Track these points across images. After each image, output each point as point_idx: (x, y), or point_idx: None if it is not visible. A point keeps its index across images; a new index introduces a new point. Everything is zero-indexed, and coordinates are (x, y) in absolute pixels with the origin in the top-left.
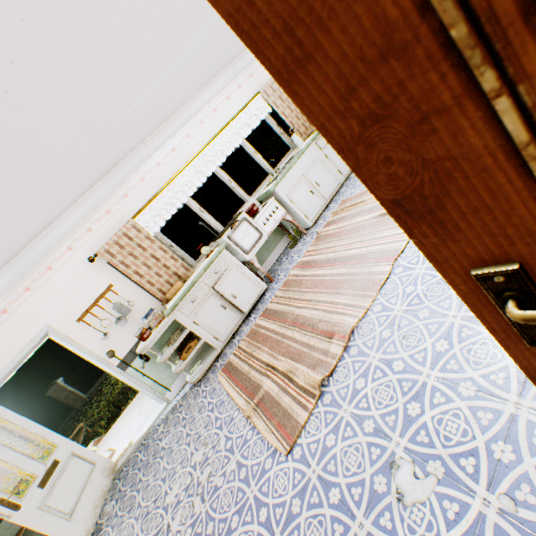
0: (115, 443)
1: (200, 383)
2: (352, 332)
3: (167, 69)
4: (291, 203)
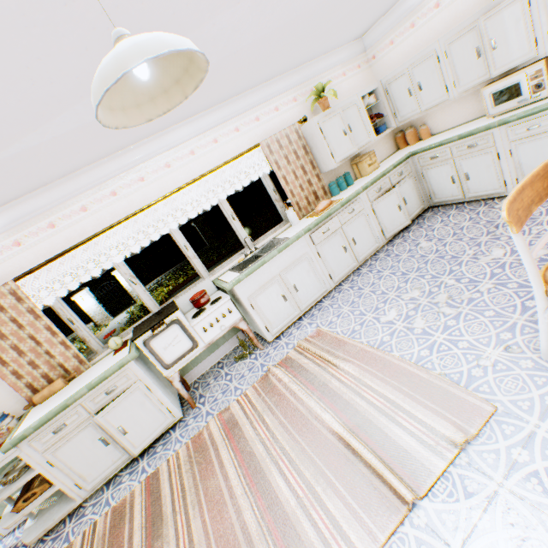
0: None
1: (35, 545)
2: None
3: (84, 108)
4: (251, 307)
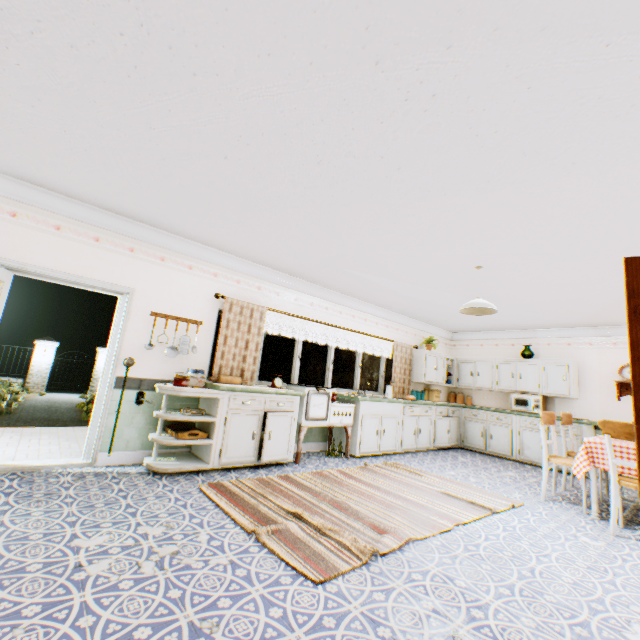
0: None
1: (161, 476)
2: (407, 542)
3: (390, 281)
4: (361, 422)
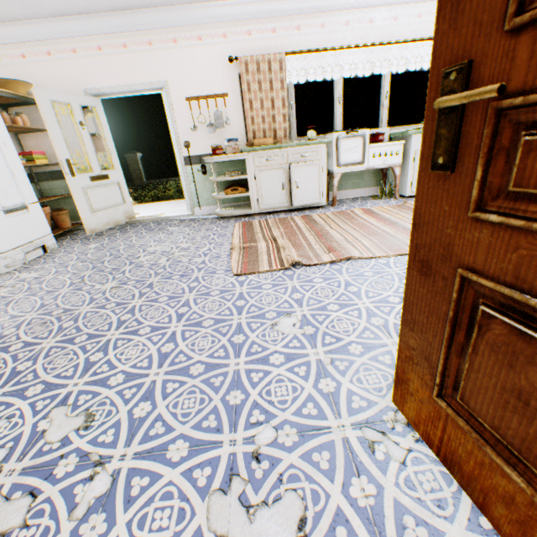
0: (143, 211)
1: (222, 219)
2: (348, 259)
3: None
4: (412, 160)
